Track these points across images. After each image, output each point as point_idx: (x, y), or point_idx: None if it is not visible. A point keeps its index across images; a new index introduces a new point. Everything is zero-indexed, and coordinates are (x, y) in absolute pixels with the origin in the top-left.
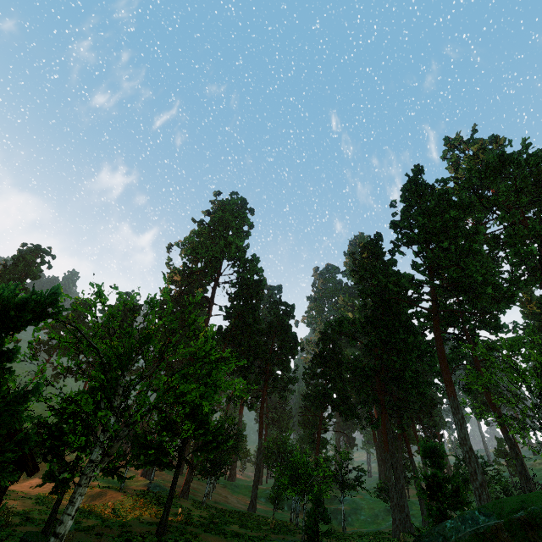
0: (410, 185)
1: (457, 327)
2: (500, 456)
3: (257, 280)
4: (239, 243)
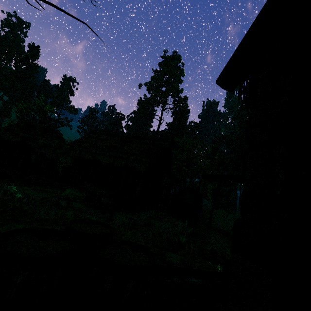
0: None
1: None
2: None
3: (186, 111)
4: (181, 91)
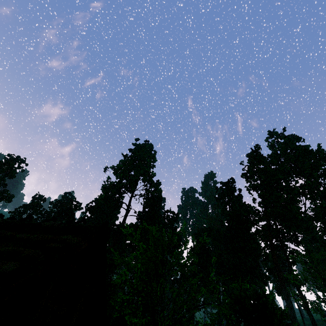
0: (252, 154)
1: (277, 240)
2: (289, 319)
3: (160, 196)
4: (153, 173)
